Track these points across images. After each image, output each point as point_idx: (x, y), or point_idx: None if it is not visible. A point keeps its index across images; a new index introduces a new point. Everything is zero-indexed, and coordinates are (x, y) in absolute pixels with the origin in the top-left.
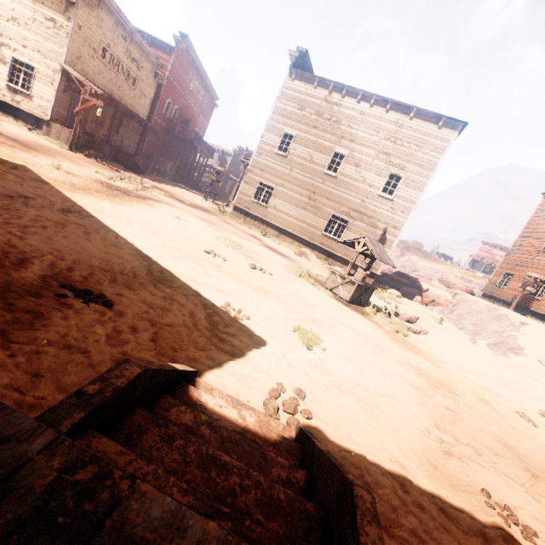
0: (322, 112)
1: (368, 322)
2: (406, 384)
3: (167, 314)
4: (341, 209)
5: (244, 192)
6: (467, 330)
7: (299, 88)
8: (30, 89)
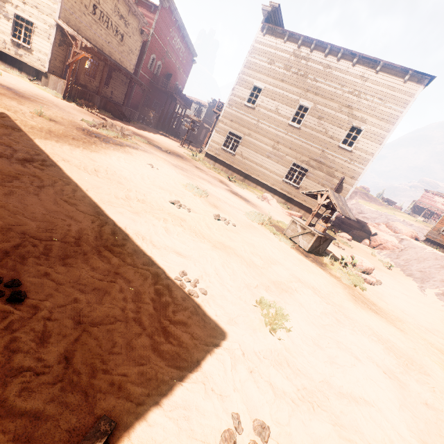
0: (290, 66)
1: (328, 277)
2: (379, 371)
3: (102, 301)
4: (301, 158)
5: (215, 140)
6: (414, 277)
7: (269, 42)
8: (30, 44)
